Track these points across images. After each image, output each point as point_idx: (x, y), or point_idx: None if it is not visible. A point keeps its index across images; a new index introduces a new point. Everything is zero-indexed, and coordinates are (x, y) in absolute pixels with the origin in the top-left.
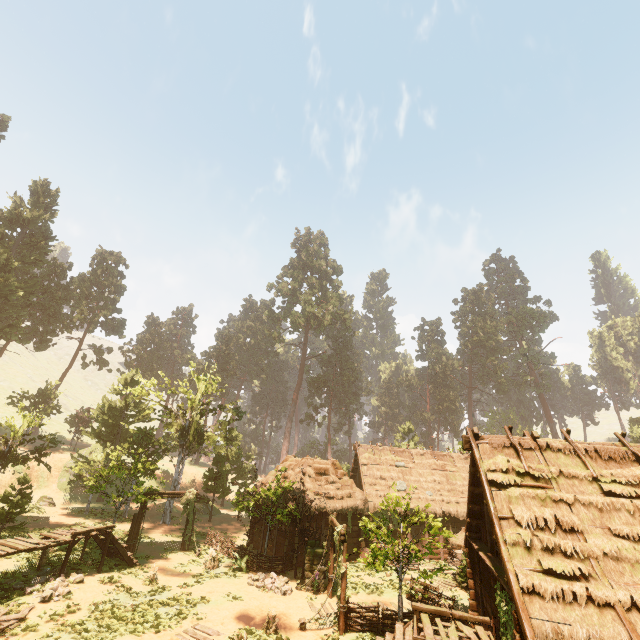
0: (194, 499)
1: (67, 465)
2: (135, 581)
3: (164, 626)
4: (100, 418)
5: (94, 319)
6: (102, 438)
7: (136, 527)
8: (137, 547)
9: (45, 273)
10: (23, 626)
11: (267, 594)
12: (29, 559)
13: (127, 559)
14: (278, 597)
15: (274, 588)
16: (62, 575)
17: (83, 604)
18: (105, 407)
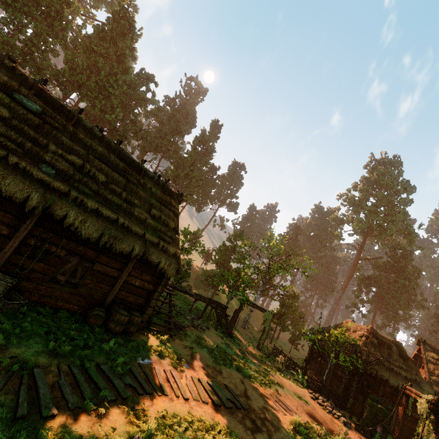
0: (271, 318)
1: (199, 275)
2: (234, 347)
3: (256, 382)
4: (219, 253)
5: (224, 199)
6: (218, 265)
7: (235, 317)
8: (234, 329)
9: (207, 171)
10: (184, 332)
11: (328, 414)
12: (185, 305)
13: (229, 332)
14: (338, 422)
15: (333, 413)
16: (200, 319)
17: (210, 340)
18: (223, 247)
